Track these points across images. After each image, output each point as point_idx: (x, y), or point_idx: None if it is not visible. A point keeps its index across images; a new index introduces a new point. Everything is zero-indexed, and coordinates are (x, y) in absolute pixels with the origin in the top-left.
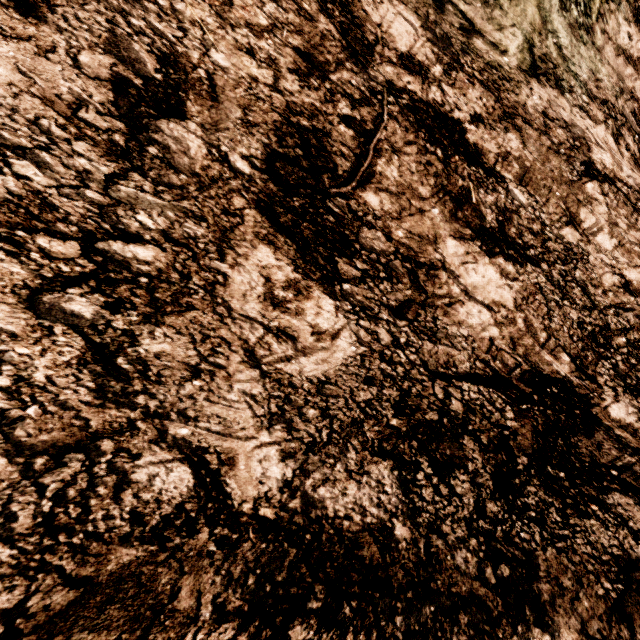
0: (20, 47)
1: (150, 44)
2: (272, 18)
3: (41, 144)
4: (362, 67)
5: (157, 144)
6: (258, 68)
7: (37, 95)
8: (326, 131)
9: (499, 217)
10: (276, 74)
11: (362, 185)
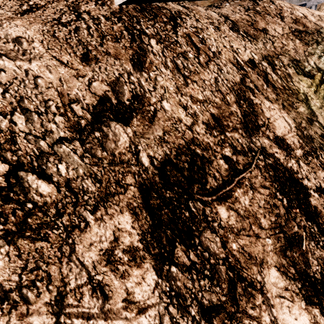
0: (69, 71)
1: (133, 88)
2: (206, 97)
3: (39, 111)
4: (249, 135)
5: (102, 132)
6: (185, 116)
7: (58, 91)
8: (210, 159)
9: (323, 271)
10: (194, 122)
11: (219, 200)
